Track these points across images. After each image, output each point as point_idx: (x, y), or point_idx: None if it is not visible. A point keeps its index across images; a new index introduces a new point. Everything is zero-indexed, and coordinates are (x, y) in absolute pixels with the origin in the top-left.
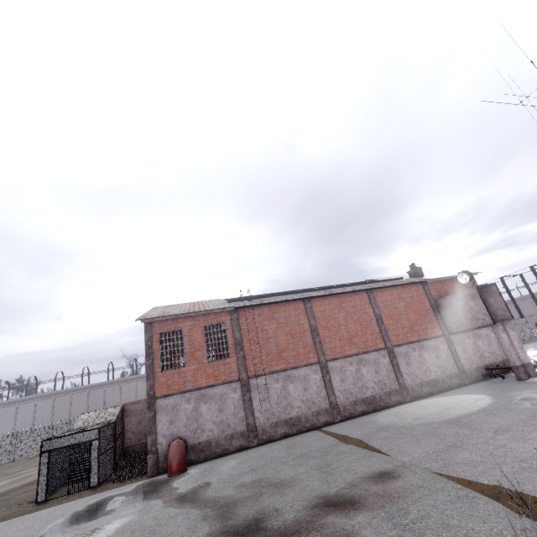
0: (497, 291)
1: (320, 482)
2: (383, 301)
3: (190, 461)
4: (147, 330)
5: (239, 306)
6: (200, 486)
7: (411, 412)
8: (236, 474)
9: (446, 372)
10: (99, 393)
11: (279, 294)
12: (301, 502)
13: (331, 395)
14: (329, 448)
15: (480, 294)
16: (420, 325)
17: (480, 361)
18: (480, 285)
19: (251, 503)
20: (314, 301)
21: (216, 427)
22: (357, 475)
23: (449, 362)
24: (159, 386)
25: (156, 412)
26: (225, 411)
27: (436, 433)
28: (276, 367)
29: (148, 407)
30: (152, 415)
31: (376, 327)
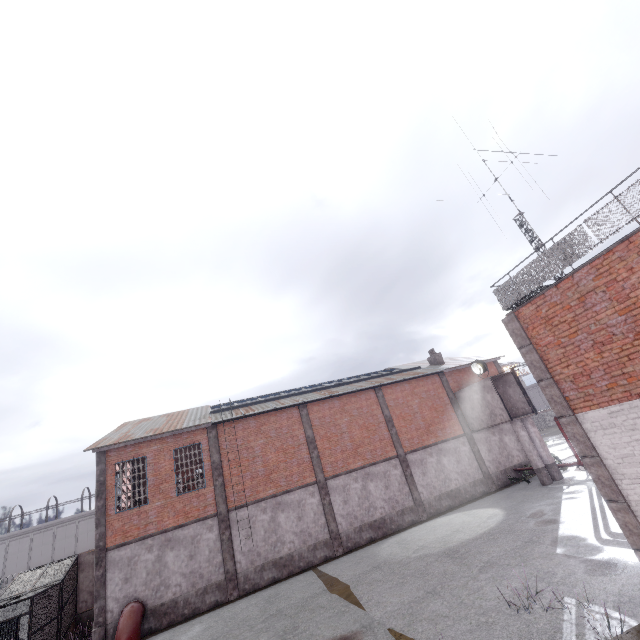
0: (514, 381)
1: None
2: (393, 399)
3: (150, 631)
4: (99, 461)
5: (218, 421)
6: None
7: (418, 538)
8: None
9: (469, 479)
10: (69, 531)
11: (274, 399)
12: None
13: (331, 522)
14: (309, 600)
15: (495, 387)
16: (438, 424)
17: (508, 461)
18: (495, 376)
19: None
20: (311, 406)
21: (185, 580)
22: None
23: (472, 467)
24: (113, 533)
25: (107, 568)
26: (197, 557)
27: (426, 571)
28: (264, 493)
29: (97, 563)
30: (101, 574)
31: (385, 432)
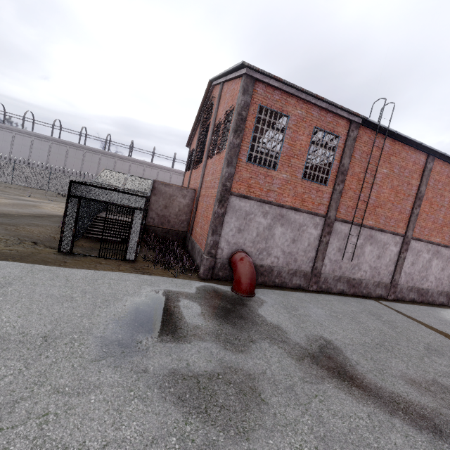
0: None
1: None
2: None
3: None
4: (246, 90)
5: (368, 122)
6: (322, 343)
7: None
8: (359, 342)
9: None
10: (94, 158)
11: None
12: None
13: (397, 273)
14: None
15: None
16: None
17: None
18: None
19: None
20: (436, 163)
21: (282, 256)
22: None
23: None
24: (239, 180)
25: (226, 211)
26: (298, 244)
27: None
28: (365, 220)
29: (220, 201)
30: (221, 213)
31: None
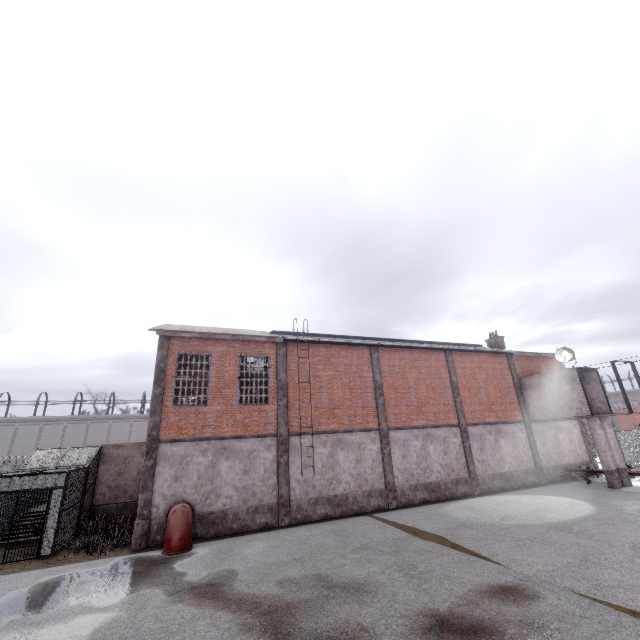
0: (597, 378)
1: (414, 591)
2: (461, 368)
3: (195, 536)
4: (162, 346)
5: (290, 339)
6: (221, 574)
7: (491, 508)
8: (272, 563)
9: (522, 466)
10: (56, 430)
11: (337, 336)
12: (400, 619)
13: (388, 473)
14: (400, 542)
15: (580, 378)
16: (500, 404)
17: (559, 458)
18: (581, 368)
19: (315, 611)
20: (382, 352)
21: (236, 494)
22: (468, 586)
23: (526, 455)
24: (167, 426)
25: (157, 461)
26: (252, 474)
27: (548, 540)
28: (326, 426)
29: (147, 452)
30: (150, 465)
31: (450, 398)
